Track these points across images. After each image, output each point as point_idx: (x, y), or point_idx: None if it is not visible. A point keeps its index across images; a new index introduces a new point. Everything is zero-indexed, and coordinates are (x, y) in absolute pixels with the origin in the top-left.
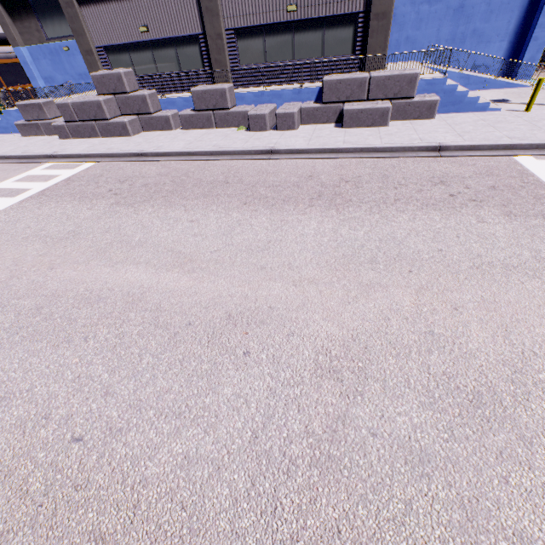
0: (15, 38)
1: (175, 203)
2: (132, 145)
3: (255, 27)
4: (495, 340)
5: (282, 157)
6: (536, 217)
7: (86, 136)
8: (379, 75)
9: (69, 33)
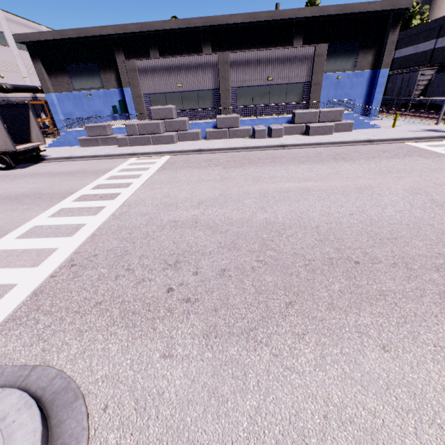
0: (49, 88)
1: (262, 165)
2: (186, 147)
3: (248, 87)
4: None
5: (291, 148)
6: (436, 158)
7: (141, 144)
8: (324, 110)
9: (92, 86)
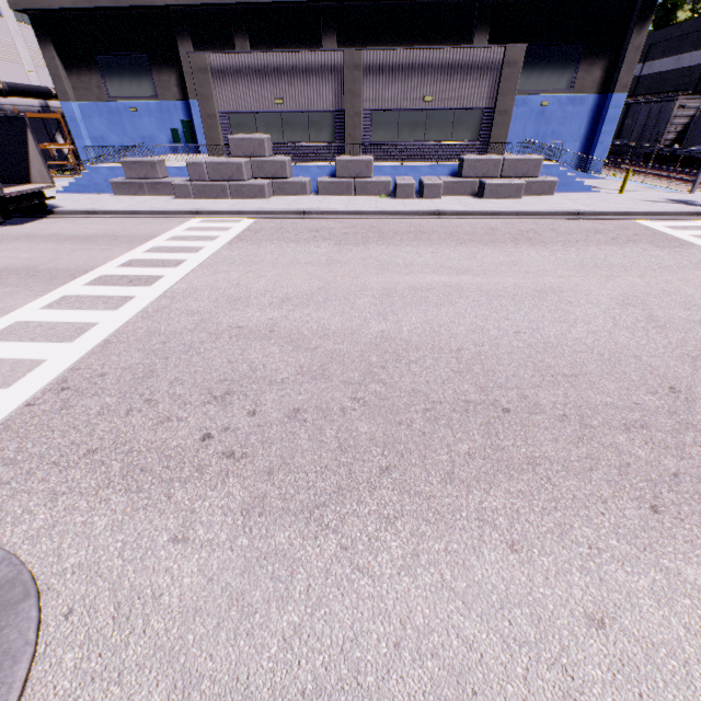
0: (68, 92)
1: (398, 244)
2: (282, 205)
3: (392, 111)
4: (698, 290)
5: (450, 217)
6: (675, 248)
7: (211, 197)
8: (511, 158)
9: (139, 94)
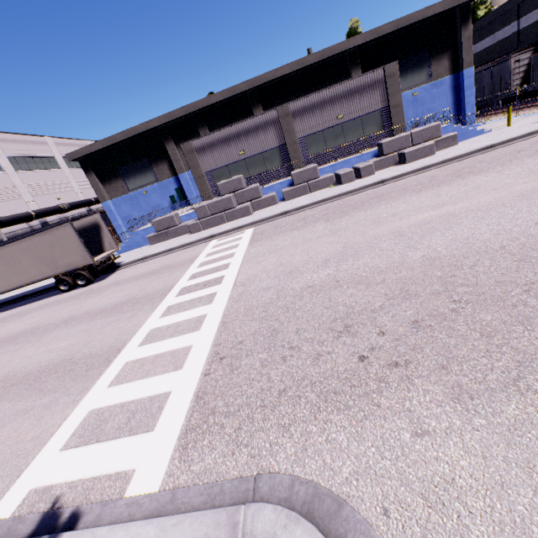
0: (105, 196)
1: (371, 207)
2: (266, 214)
3: (317, 132)
4: None
5: (392, 181)
6: None
7: (214, 225)
8: (416, 131)
9: (147, 182)
